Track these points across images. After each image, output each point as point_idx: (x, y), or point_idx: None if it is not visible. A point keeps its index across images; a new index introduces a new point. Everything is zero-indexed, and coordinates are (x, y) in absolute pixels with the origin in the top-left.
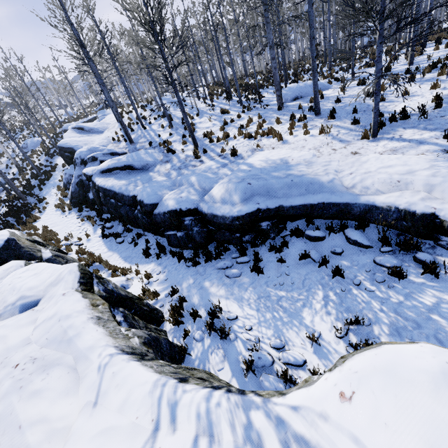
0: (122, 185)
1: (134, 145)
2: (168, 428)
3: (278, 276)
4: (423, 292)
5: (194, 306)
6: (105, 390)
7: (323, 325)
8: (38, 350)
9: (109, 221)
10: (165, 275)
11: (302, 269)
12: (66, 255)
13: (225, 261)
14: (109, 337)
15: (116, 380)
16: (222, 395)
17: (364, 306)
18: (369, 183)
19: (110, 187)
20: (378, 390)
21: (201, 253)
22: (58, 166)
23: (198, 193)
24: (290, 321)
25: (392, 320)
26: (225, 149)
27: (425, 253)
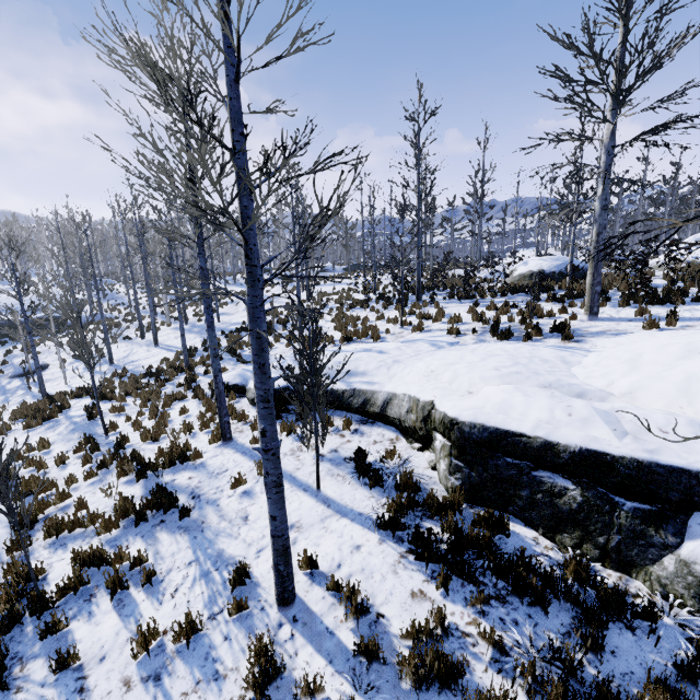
0: None
1: None
2: None
3: None
4: None
5: None
6: None
7: None
8: None
9: None
10: None
11: None
12: None
13: None
14: None
15: None
16: None
17: None
18: None
19: None
20: None
21: None
22: None
23: None
24: None
25: None
26: None
27: None
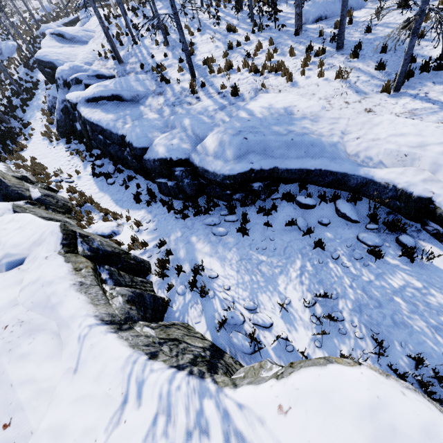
0: (109, 120)
1: (123, 65)
2: (134, 402)
3: (262, 240)
4: (395, 274)
5: (180, 260)
6: (84, 359)
7: (294, 294)
8: (24, 312)
9: (99, 158)
10: (155, 224)
11: (286, 236)
12: (57, 192)
13: (214, 218)
14: (90, 304)
15: (93, 352)
16: (183, 378)
17: (336, 280)
18: (374, 153)
19: (96, 122)
20: (311, 411)
21: (191, 207)
22: (40, 83)
23: (190, 141)
24: (265, 286)
25: (357, 297)
26: (226, 85)
27: (408, 237)
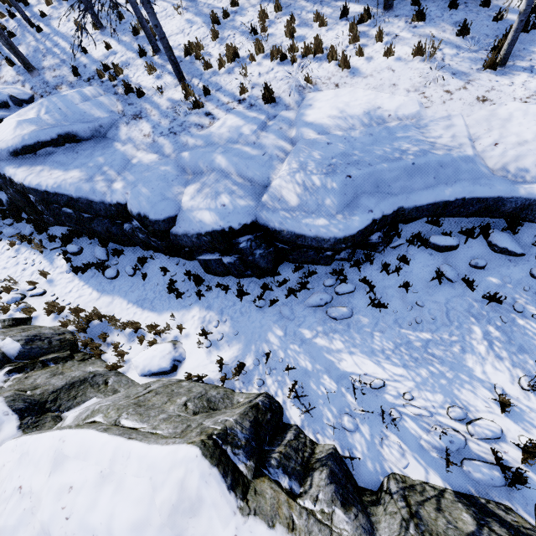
0: (77, 181)
1: (37, 74)
2: None
3: (409, 309)
4: None
5: (310, 373)
6: None
7: (500, 376)
8: None
9: (69, 240)
10: (230, 326)
11: (437, 295)
12: (31, 321)
13: (319, 294)
14: None
15: None
16: None
17: None
18: (529, 162)
19: (54, 189)
20: None
21: (277, 287)
22: None
23: (247, 192)
24: (456, 377)
25: None
26: (247, 87)
27: None
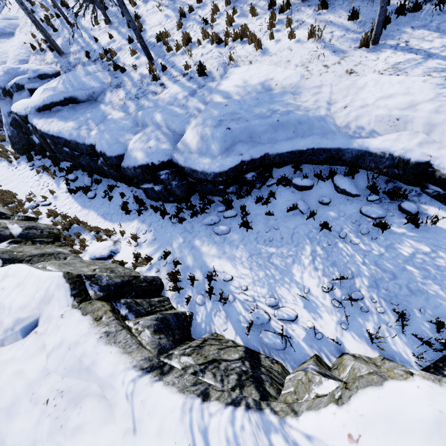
0: (71, 129)
1: (65, 57)
2: None
3: (267, 231)
4: (403, 243)
5: (190, 268)
6: (139, 417)
7: (311, 281)
8: (60, 381)
9: (71, 171)
10: (152, 234)
11: (290, 223)
12: (37, 220)
13: (212, 216)
14: (124, 354)
15: (146, 408)
16: (243, 415)
17: (348, 260)
18: (365, 121)
19: (57, 134)
20: (381, 436)
21: (186, 209)
22: None
23: (168, 139)
24: (281, 279)
25: (372, 273)
26: (190, 64)
27: (410, 203)
